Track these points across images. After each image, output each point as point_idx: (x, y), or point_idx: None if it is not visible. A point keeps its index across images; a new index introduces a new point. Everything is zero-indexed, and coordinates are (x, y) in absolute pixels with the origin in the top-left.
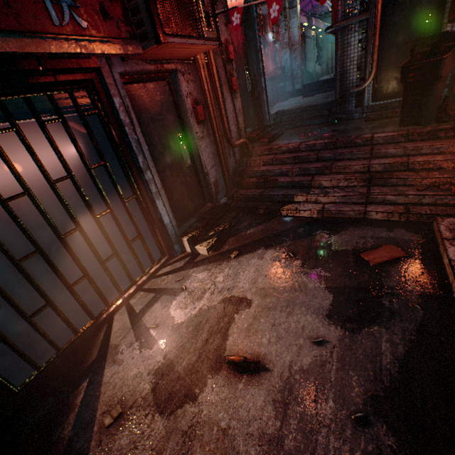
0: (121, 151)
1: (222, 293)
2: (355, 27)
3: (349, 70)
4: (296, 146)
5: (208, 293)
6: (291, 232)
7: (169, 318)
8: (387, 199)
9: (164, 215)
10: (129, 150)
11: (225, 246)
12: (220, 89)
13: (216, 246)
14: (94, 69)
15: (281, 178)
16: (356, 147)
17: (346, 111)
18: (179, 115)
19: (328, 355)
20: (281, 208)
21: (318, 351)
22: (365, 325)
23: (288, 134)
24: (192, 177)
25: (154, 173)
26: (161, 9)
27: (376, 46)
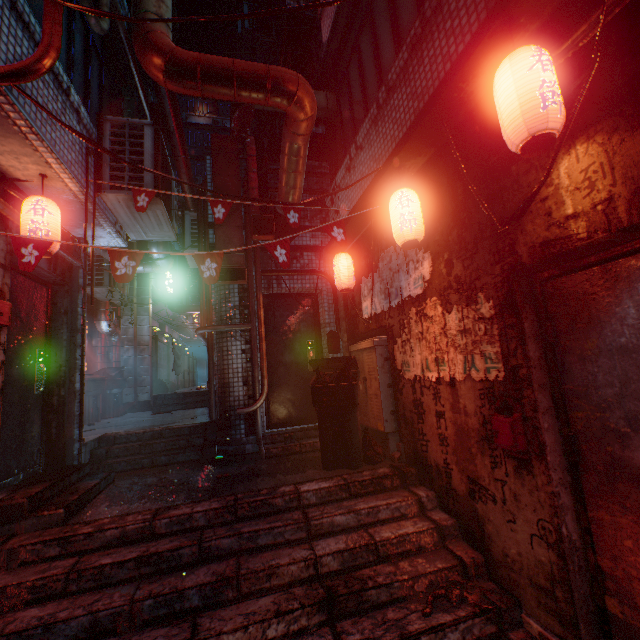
0: None
1: None
2: (236, 334)
3: (233, 383)
4: (147, 523)
5: None
6: None
7: None
8: None
9: None
10: None
11: None
12: None
13: None
14: None
15: None
16: (276, 513)
17: (234, 440)
18: None
19: None
20: None
21: None
22: None
23: (124, 483)
24: None
25: None
26: None
27: (265, 360)
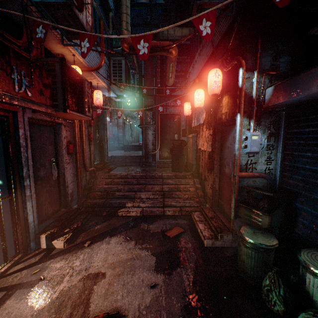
0: (12, 162)
1: (80, 274)
2: (150, 128)
3: (149, 144)
4: (126, 175)
5: (68, 276)
6: (126, 225)
7: (27, 308)
8: (172, 204)
9: (30, 215)
10: (17, 162)
11: (78, 239)
12: (85, 138)
13: (70, 240)
14: (13, 111)
15: (117, 192)
16: (156, 178)
17: (148, 162)
18: (56, 147)
19: (159, 291)
20: (119, 210)
21: (153, 291)
22: (174, 269)
23: (119, 168)
24: (55, 187)
25: (32, 181)
26: (70, 99)
27: (159, 137)
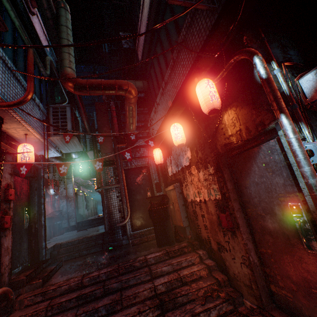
0: None
1: None
2: (113, 189)
3: (114, 212)
4: (79, 281)
5: None
6: None
7: None
8: None
9: None
10: None
11: None
12: None
13: None
14: None
15: None
16: (137, 270)
17: (116, 239)
18: None
19: None
20: None
21: None
22: None
23: (67, 266)
24: None
25: None
26: None
27: (128, 199)
